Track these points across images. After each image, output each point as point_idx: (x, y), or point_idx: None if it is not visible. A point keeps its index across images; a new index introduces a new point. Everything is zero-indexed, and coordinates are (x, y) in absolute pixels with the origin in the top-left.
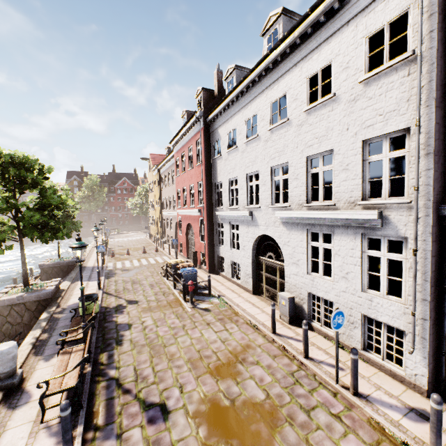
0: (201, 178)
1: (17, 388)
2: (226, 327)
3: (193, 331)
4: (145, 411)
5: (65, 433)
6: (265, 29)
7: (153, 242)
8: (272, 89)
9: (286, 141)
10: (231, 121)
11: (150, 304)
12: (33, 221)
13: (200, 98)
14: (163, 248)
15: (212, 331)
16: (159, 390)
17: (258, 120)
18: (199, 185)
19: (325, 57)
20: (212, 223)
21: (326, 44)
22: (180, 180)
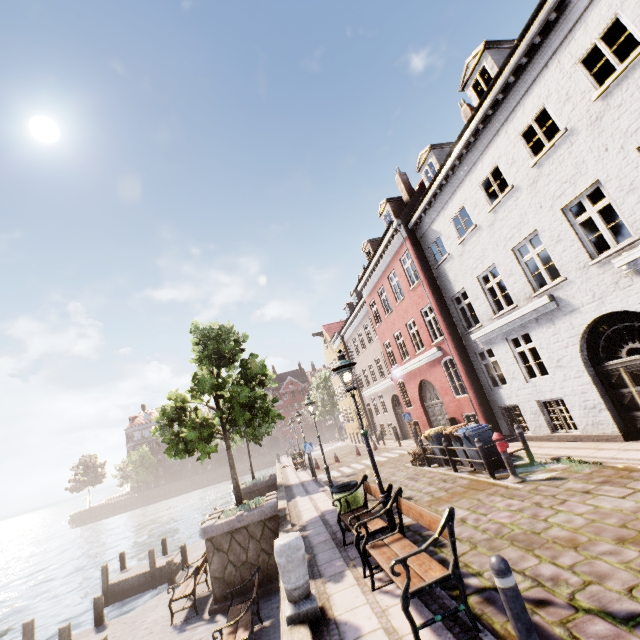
0: (424, 302)
1: (321, 620)
2: (634, 487)
3: (567, 505)
4: (634, 627)
5: (528, 633)
6: (465, 79)
7: (360, 443)
8: (512, 120)
9: (577, 157)
10: (451, 203)
11: (436, 495)
12: (242, 398)
13: (386, 213)
14: (383, 442)
15: (611, 498)
16: (618, 591)
17: (504, 168)
18: (423, 313)
19: (600, 19)
20: (467, 358)
21: (592, 7)
22: (386, 326)
